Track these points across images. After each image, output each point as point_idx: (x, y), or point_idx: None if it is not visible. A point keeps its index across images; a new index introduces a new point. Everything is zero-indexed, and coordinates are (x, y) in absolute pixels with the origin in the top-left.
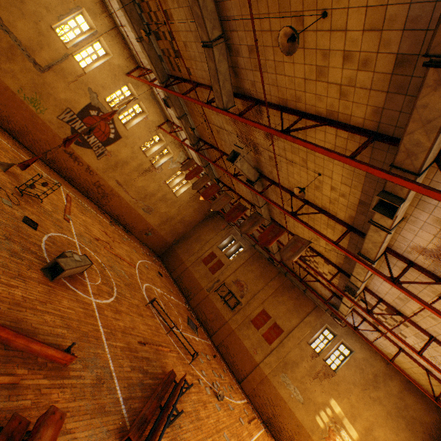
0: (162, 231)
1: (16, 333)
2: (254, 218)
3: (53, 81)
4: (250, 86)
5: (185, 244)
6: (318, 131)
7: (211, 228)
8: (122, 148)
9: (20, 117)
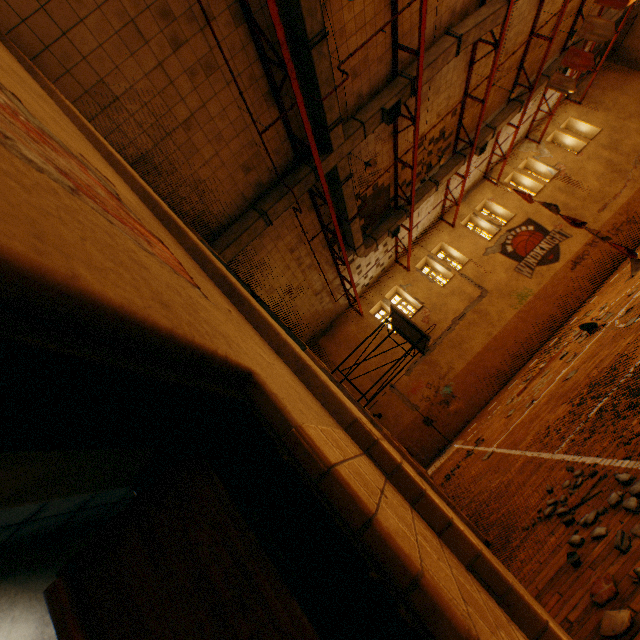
0: None
1: None
2: None
3: (491, 284)
4: None
5: None
6: None
7: None
8: (542, 215)
9: (544, 309)
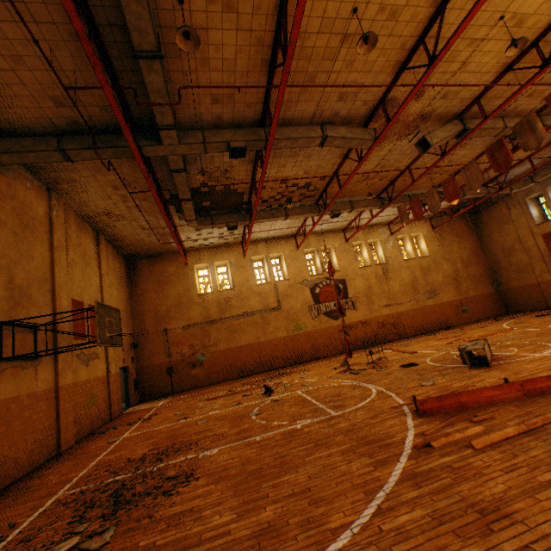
0: (469, 293)
1: (546, 377)
2: (521, 128)
3: (287, 305)
4: (364, 108)
5: (506, 273)
6: (445, 21)
7: (497, 228)
8: (354, 284)
9: (304, 344)
